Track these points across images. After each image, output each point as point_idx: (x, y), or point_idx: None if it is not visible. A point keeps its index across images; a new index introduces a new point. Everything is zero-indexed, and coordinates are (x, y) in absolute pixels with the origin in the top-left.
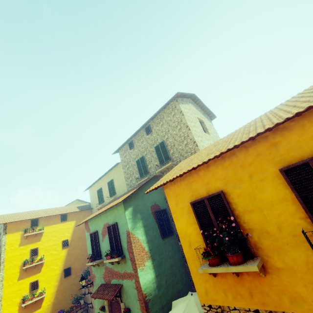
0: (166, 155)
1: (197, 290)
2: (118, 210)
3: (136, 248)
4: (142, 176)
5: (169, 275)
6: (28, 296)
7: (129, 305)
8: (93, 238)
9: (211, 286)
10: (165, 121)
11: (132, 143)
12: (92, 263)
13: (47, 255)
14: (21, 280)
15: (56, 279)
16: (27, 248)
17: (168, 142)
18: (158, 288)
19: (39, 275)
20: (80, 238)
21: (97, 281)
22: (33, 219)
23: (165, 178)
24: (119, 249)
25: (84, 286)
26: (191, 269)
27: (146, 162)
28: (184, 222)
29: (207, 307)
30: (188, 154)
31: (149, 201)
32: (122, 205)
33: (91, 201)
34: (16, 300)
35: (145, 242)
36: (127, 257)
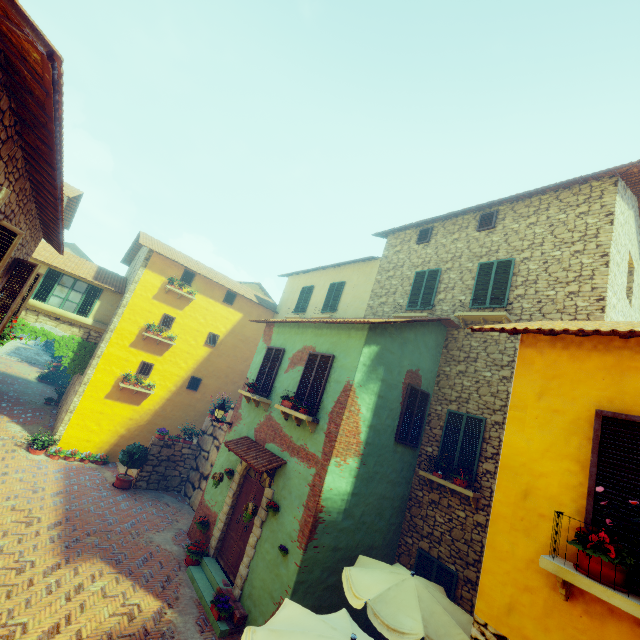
0: (499, 293)
1: (484, 588)
2: (349, 335)
3: (348, 421)
4: (411, 307)
5: (372, 509)
6: (132, 378)
7: (281, 502)
8: (270, 357)
9: (534, 608)
10: (545, 218)
11: (429, 232)
12: (251, 395)
13: (181, 337)
14: (134, 349)
15: (175, 383)
16: (161, 308)
17: (524, 267)
18: (345, 515)
19: (158, 359)
20: (236, 347)
21: (240, 427)
22: (188, 271)
23: (536, 325)
24: (312, 402)
25: (218, 420)
26: (494, 540)
27: (439, 284)
28: (538, 441)
29: (491, 635)
30: (560, 317)
31: (411, 360)
32: (364, 331)
33: (281, 300)
34: (116, 370)
35: (366, 425)
36: (322, 425)
